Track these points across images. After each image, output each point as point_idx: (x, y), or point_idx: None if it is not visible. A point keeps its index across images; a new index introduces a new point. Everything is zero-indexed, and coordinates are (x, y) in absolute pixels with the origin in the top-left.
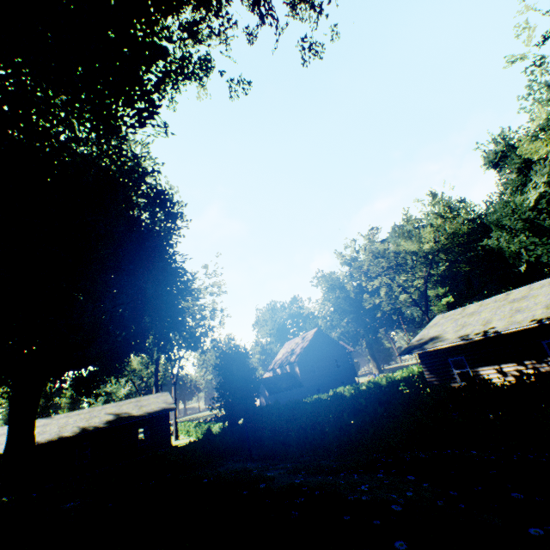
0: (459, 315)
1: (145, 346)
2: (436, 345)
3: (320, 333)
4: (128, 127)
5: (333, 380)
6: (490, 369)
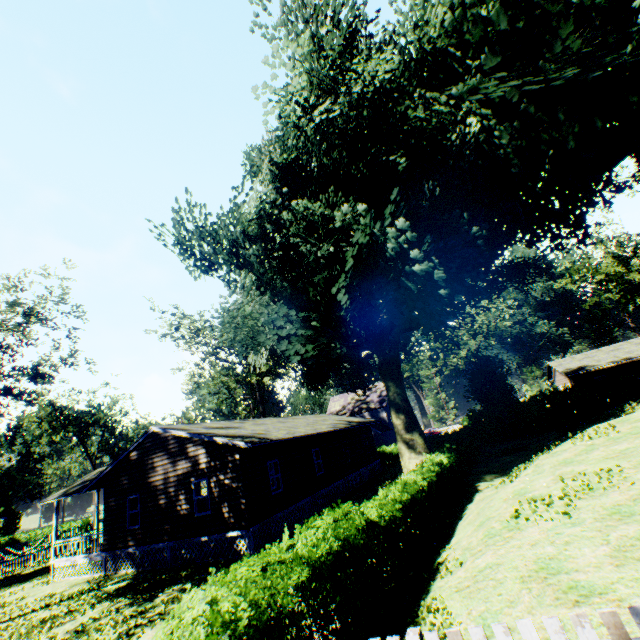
0: (576, 359)
1: None
2: (597, 367)
3: None
4: None
5: None
6: None
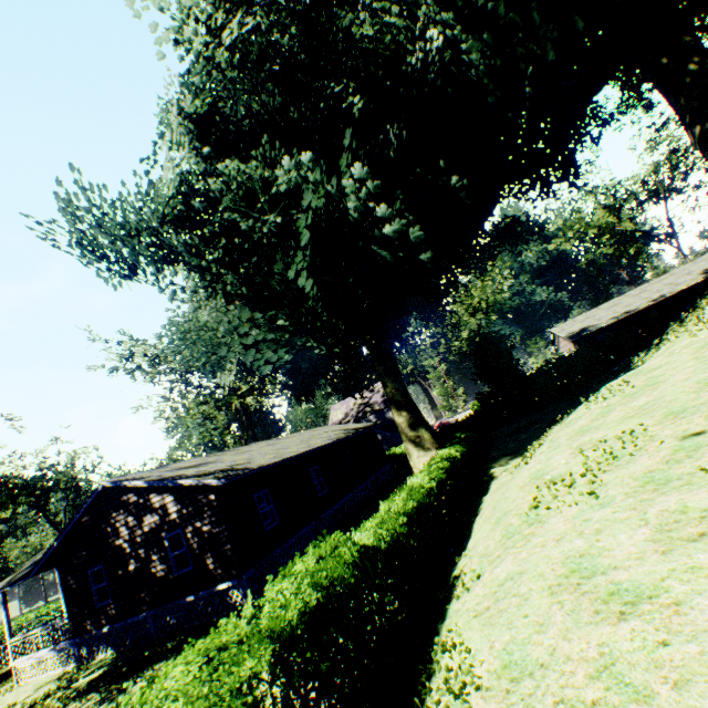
0: (578, 321)
1: None
2: (598, 326)
3: None
4: None
5: None
6: None
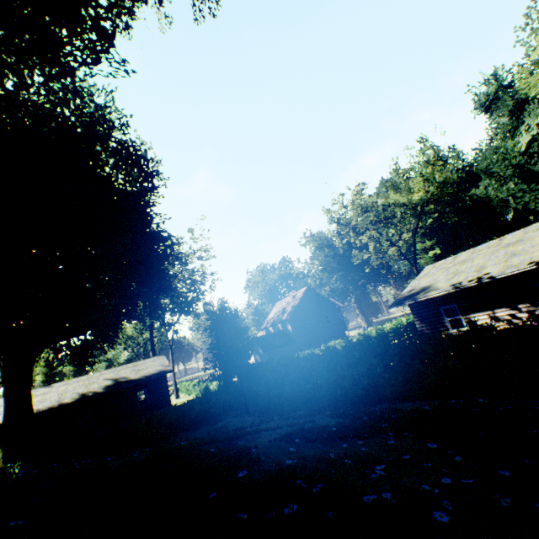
0: (450, 264)
1: (137, 313)
2: (428, 295)
3: (311, 291)
4: (80, 64)
5: (324, 335)
6: (482, 315)
